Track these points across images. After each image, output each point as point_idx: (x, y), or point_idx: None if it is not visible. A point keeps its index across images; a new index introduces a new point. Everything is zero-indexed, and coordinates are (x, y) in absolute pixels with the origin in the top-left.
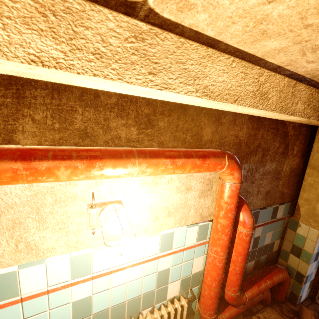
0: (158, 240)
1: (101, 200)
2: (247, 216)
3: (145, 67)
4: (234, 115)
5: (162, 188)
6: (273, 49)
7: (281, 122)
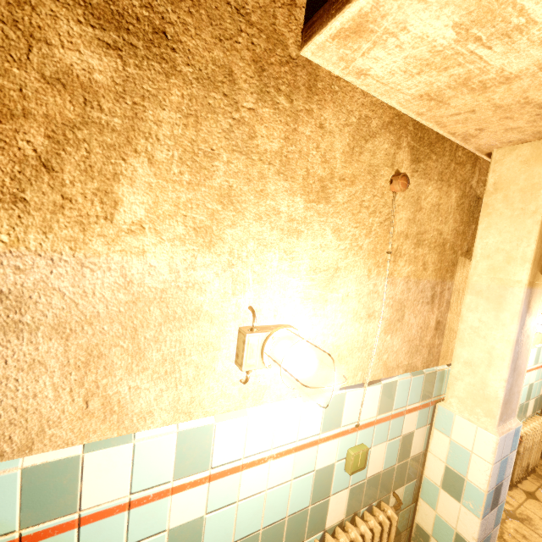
0: (535, 353)
1: None
2: None
3: None
4: None
5: None
6: None
7: None
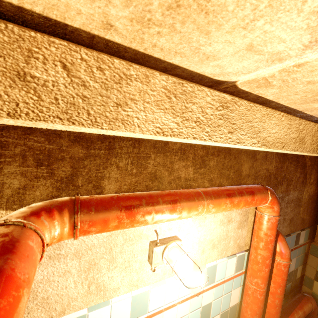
0: (203, 274)
1: (161, 237)
2: (284, 246)
3: (226, 128)
4: (265, 152)
5: (209, 222)
6: (315, 107)
7: (301, 155)
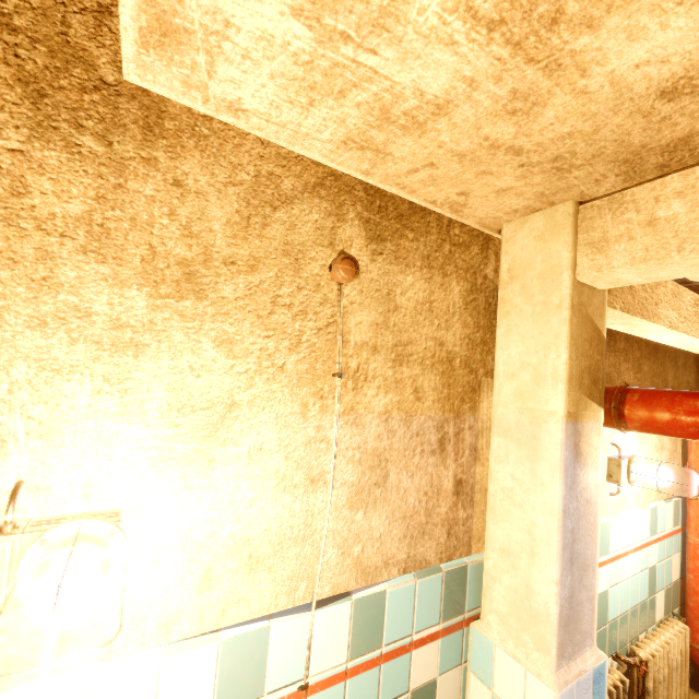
0: (648, 517)
1: (614, 453)
2: None
3: (698, 324)
4: (684, 358)
5: (646, 444)
6: None
7: None
